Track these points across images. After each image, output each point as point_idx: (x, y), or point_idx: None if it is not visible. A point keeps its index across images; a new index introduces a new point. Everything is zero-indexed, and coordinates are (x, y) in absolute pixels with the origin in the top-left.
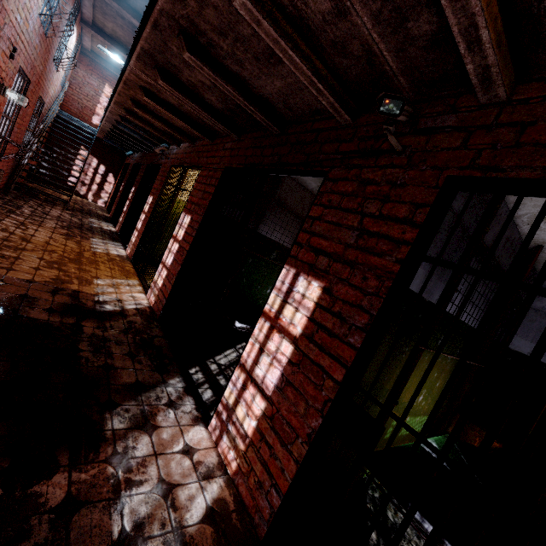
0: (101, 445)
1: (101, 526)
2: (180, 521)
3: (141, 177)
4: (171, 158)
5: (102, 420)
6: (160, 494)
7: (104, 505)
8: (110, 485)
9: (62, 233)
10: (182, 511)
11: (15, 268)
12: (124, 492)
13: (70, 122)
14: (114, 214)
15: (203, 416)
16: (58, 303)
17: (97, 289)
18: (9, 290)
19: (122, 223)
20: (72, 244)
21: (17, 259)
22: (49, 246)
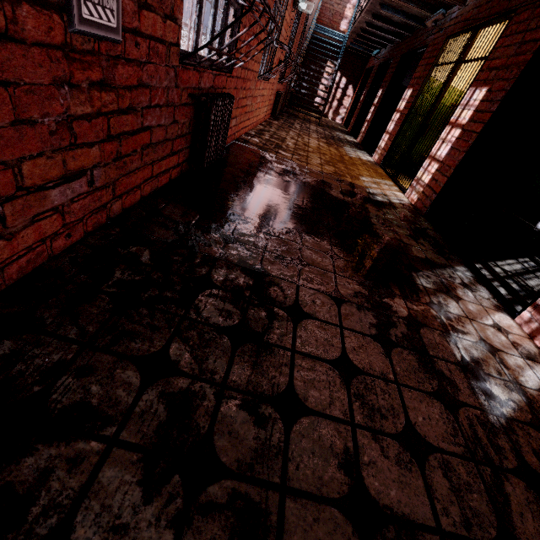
0: (419, 293)
1: (444, 346)
2: (515, 379)
3: (391, 74)
4: (445, 28)
5: (411, 276)
6: (486, 349)
7: (439, 333)
8: (438, 322)
9: (324, 142)
10: (514, 372)
11: (309, 163)
12: (451, 332)
13: (321, 36)
14: (353, 127)
15: (504, 308)
16: (344, 189)
17: (365, 184)
18: (313, 176)
19: (365, 132)
20: (333, 150)
21: (308, 157)
22: (320, 150)
